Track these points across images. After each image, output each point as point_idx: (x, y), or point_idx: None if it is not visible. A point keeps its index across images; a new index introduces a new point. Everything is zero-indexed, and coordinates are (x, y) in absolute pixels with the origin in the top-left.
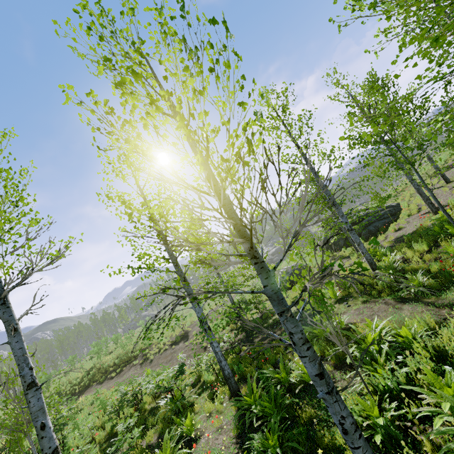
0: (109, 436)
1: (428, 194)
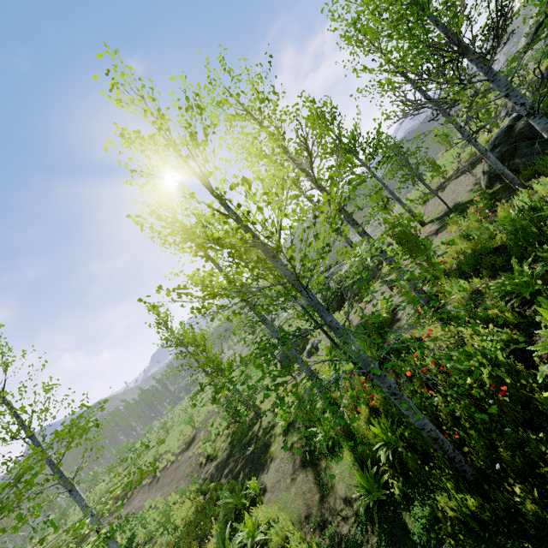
0: None
1: None
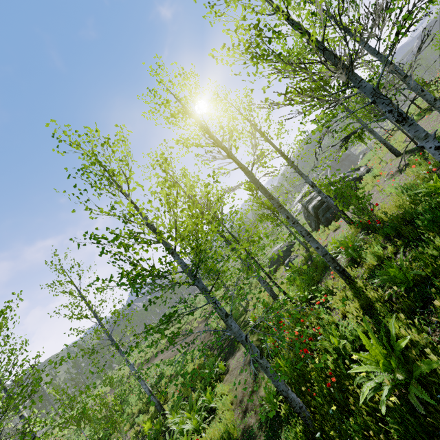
0: (139, 410)
1: (379, 171)
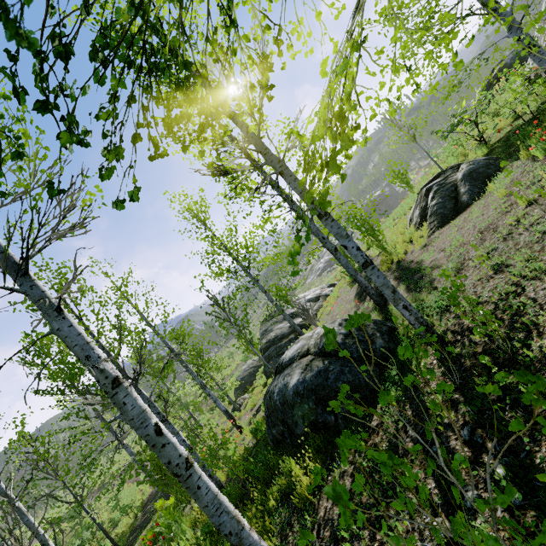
0: None
1: None
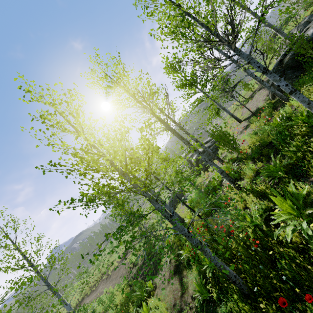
0: None
1: (232, 132)
